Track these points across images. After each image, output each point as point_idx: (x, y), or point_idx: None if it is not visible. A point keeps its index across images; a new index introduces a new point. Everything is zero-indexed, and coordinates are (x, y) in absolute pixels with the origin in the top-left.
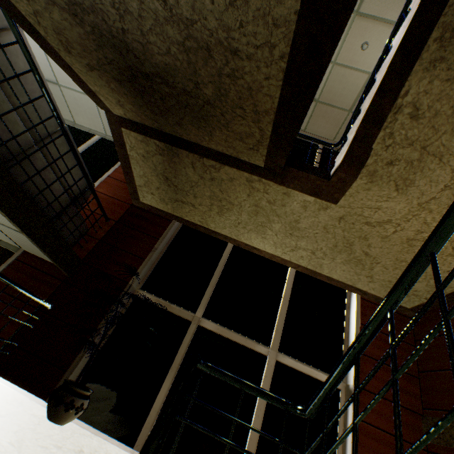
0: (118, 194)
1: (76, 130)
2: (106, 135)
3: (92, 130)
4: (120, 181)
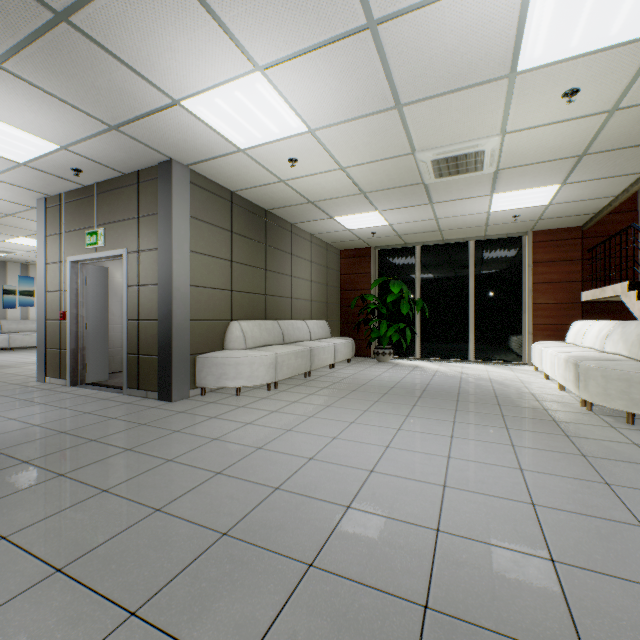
0: (558, 297)
1: (443, 244)
2: (483, 237)
3: (465, 239)
4: (547, 283)
